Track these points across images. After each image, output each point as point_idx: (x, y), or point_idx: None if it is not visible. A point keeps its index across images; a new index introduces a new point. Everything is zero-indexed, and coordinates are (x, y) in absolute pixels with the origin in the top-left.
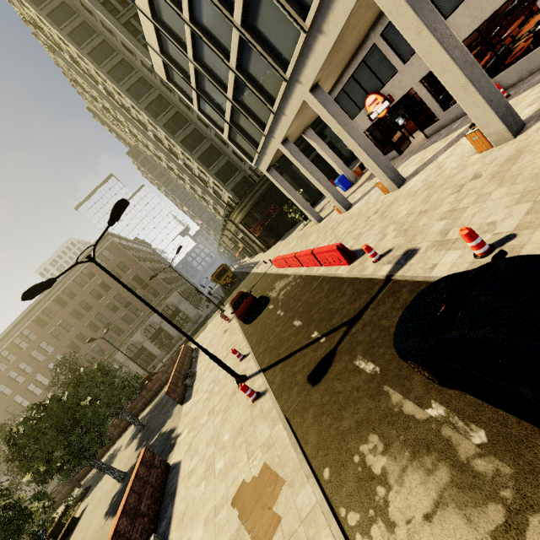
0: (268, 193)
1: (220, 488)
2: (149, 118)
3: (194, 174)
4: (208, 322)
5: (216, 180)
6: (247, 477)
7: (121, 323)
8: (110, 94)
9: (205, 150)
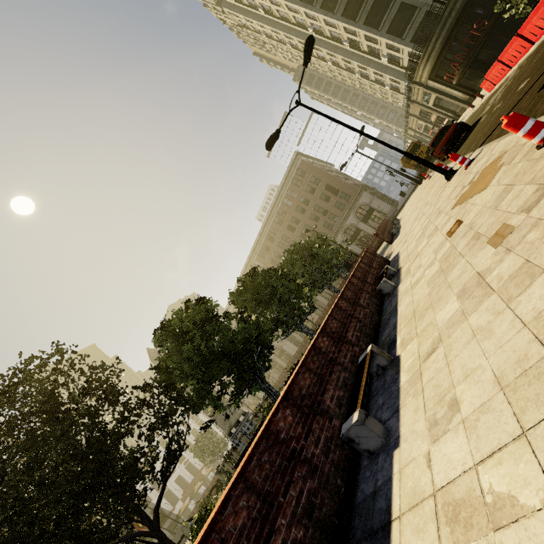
0: (466, 10)
1: (439, 219)
2: (306, 9)
3: (362, 51)
4: (405, 204)
5: (389, 40)
6: (465, 191)
7: (324, 230)
8: (268, 12)
9: (370, 8)
